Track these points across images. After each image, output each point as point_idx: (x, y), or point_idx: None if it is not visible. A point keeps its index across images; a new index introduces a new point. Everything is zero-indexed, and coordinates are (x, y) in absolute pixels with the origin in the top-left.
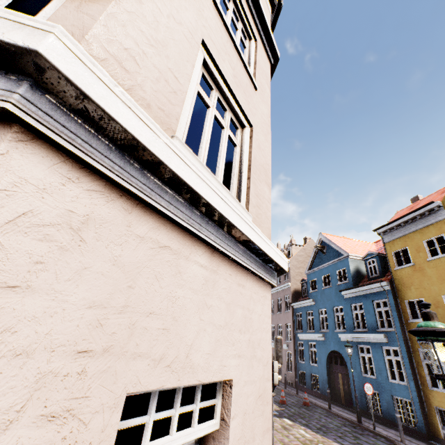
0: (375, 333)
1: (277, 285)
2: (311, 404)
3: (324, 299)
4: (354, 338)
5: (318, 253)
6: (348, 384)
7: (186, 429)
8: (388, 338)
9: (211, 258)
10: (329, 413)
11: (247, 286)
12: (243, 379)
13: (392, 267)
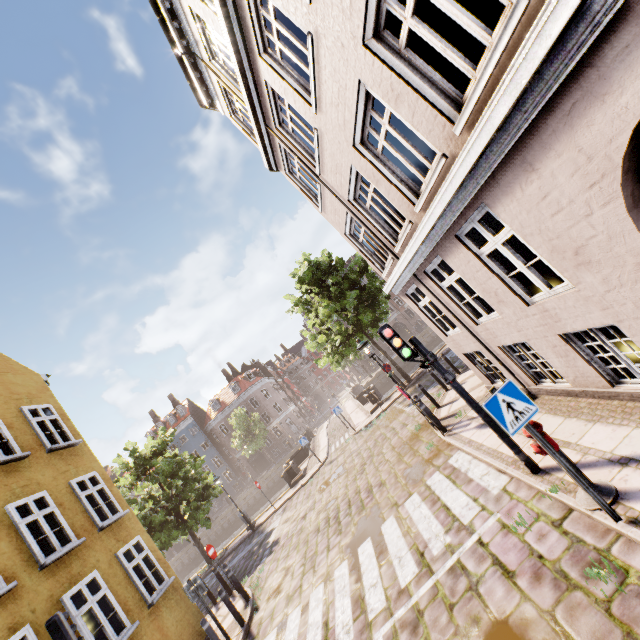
0: None
1: None
2: None
3: None
4: None
5: None
6: None
7: None
8: None
9: None
10: None
11: None
12: None
13: None
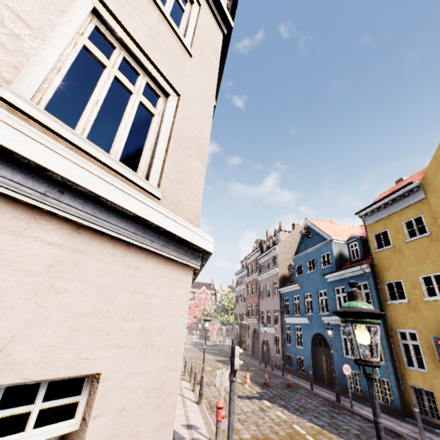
0: None
1: (266, 271)
2: (294, 385)
3: (309, 283)
4: (337, 321)
5: (304, 238)
6: (331, 365)
7: (13, 435)
8: None
9: (72, 235)
10: (310, 393)
11: (145, 268)
12: (123, 372)
13: (373, 249)
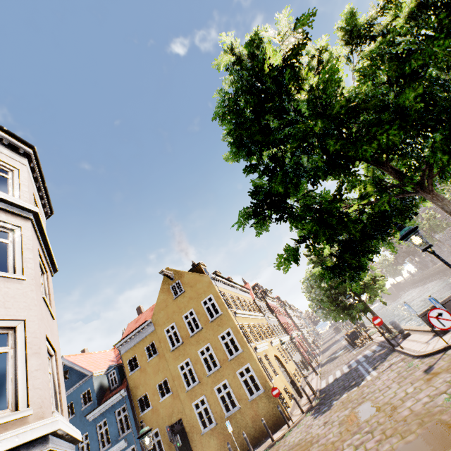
0: (118, 442)
1: None
2: None
3: None
4: None
5: None
6: None
7: None
8: (128, 440)
9: None
10: None
11: None
12: None
13: (128, 373)
